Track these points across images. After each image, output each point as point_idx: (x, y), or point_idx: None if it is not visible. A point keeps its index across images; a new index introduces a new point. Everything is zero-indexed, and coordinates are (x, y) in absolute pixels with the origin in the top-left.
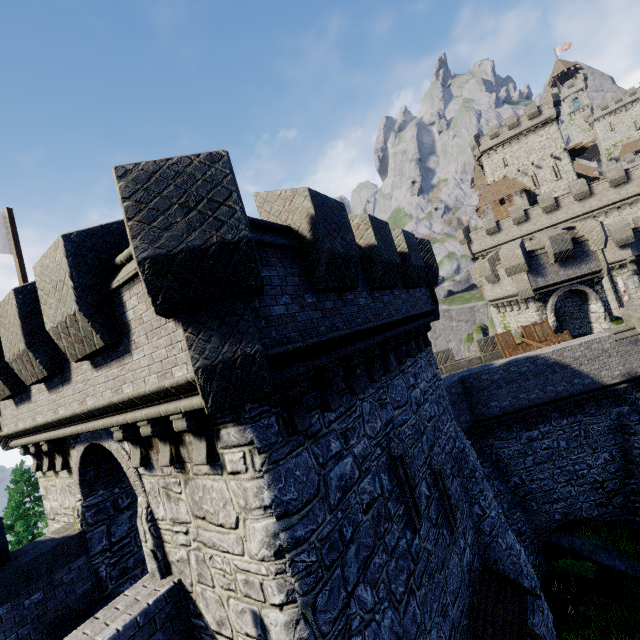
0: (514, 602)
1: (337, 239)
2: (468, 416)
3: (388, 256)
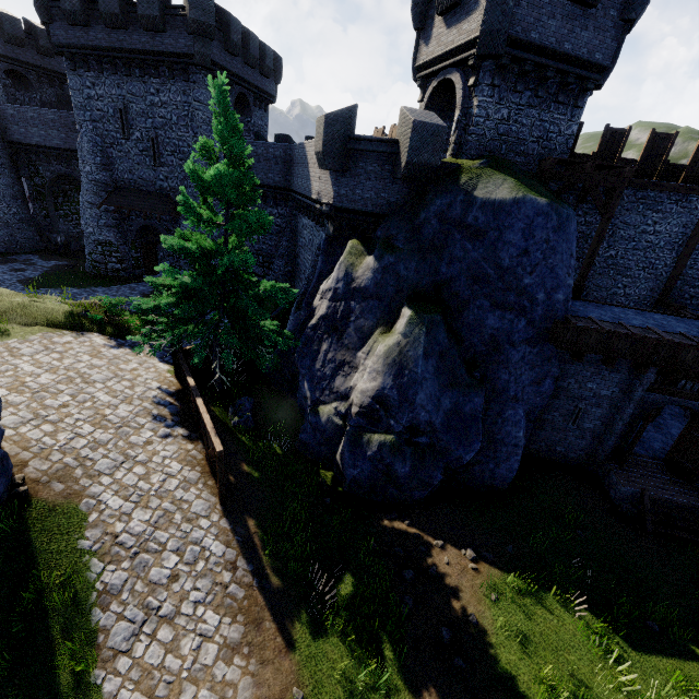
0: (164, 209)
1: (67, 4)
2: (282, 179)
3: (106, 9)
